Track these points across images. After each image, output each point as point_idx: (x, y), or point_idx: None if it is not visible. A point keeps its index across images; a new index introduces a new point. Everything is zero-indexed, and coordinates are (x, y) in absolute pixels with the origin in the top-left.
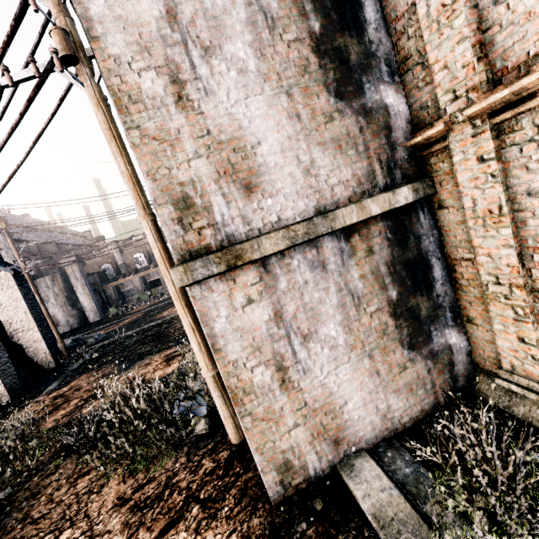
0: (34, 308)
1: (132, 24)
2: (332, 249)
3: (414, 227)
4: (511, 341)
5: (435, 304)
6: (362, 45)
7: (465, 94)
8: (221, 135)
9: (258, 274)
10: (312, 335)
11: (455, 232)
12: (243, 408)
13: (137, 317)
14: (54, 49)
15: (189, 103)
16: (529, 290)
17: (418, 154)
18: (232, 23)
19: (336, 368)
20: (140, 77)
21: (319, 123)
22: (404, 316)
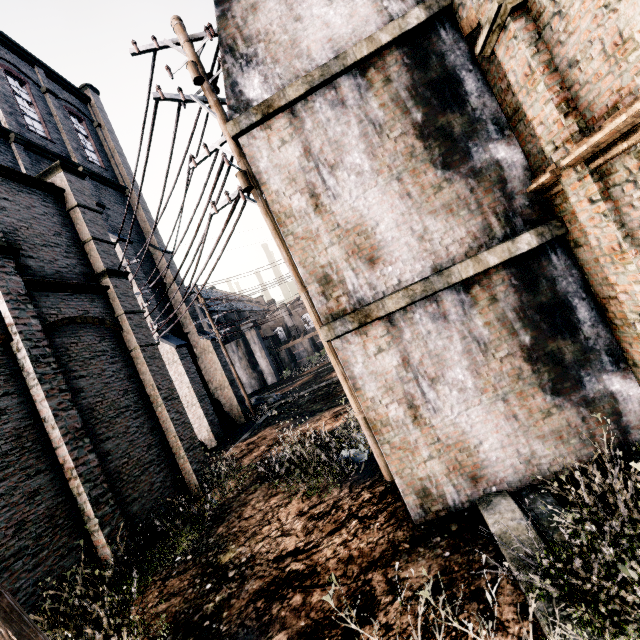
0: (227, 370)
1: (284, 166)
2: (452, 302)
3: (545, 270)
4: None
5: (584, 347)
6: (465, 116)
7: (562, 145)
8: (347, 225)
9: (385, 328)
10: (439, 378)
11: (595, 269)
12: (382, 437)
13: (308, 378)
14: (240, 188)
15: (323, 208)
16: None
17: (542, 197)
18: (349, 140)
19: (467, 409)
20: (290, 200)
21: (429, 195)
22: (542, 360)
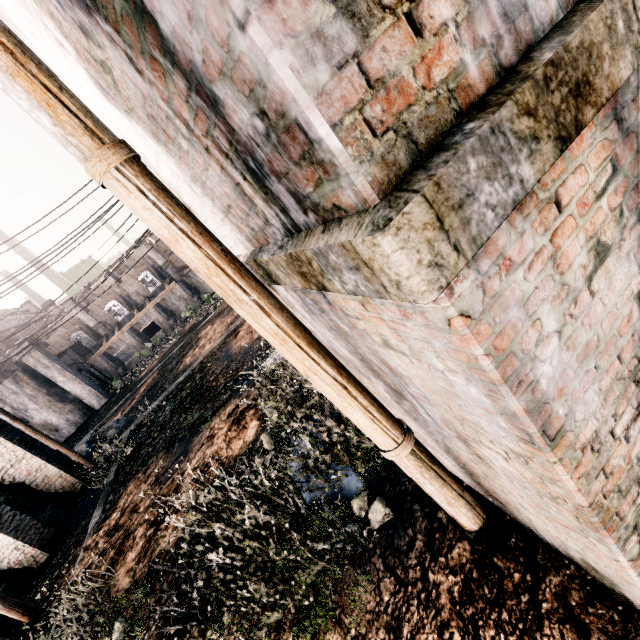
0: (10, 432)
1: None
2: None
3: None
4: None
5: None
6: None
7: None
8: None
9: (606, 153)
10: None
11: None
12: (623, 527)
13: (153, 379)
14: None
15: None
16: None
17: None
18: None
19: None
20: None
21: None
22: None
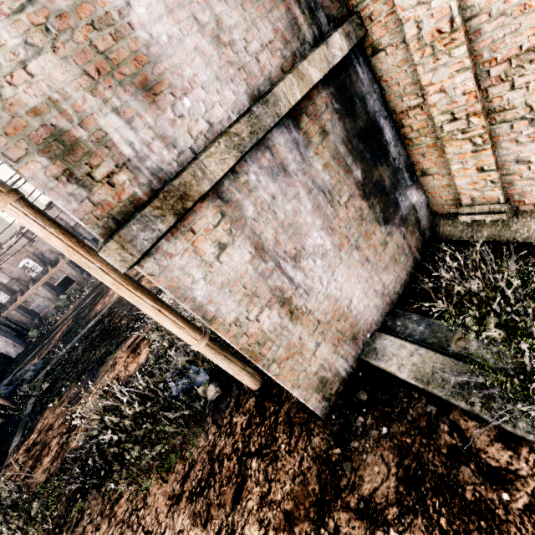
0: None
1: None
2: (285, 145)
3: (356, 87)
4: (470, 175)
5: (394, 169)
6: None
7: None
8: None
9: (216, 211)
10: (301, 253)
11: (397, 78)
12: (265, 360)
13: (68, 326)
14: None
15: None
16: (486, 114)
17: None
18: None
19: (333, 274)
20: None
21: None
22: (373, 193)
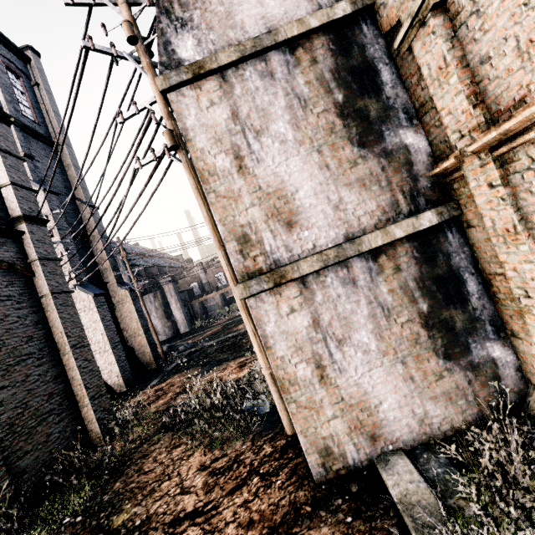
0: (143, 319)
1: (211, 126)
2: (361, 268)
3: (442, 246)
4: None
5: (472, 317)
6: (380, 102)
7: (468, 134)
8: (268, 188)
9: (298, 290)
10: (346, 340)
11: (484, 248)
12: (289, 396)
13: (217, 329)
14: (165, 145)
15: (247, 170)
16: None
17: (442, 181)
18: (275, 110)
19: (369, 370)
20: (215, 159)
21: (345, 169)
22: (437, 327)
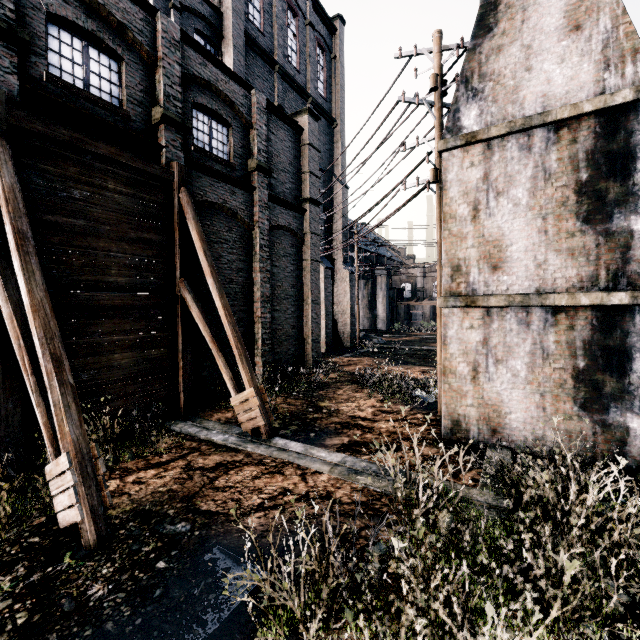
0: (352, 301)
1: (464, 182)
2: (538, 317)
3: (625, 324)
4: None
5: (624, 389)
6: (624, 187)
7: None
8: (489, 237)
9: (482, 315)
10: (503, 362)
11: None
12: (446, 379)
13: (414, 338)
14: (428, 181)
15: (478, 220)
16: None
17: None
18: (520, 178)
19: (512, 389)
20: (458, 207)
21: (561, 237)
22: (585, 383)
